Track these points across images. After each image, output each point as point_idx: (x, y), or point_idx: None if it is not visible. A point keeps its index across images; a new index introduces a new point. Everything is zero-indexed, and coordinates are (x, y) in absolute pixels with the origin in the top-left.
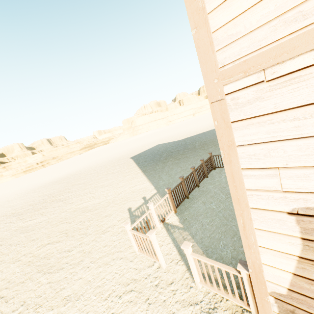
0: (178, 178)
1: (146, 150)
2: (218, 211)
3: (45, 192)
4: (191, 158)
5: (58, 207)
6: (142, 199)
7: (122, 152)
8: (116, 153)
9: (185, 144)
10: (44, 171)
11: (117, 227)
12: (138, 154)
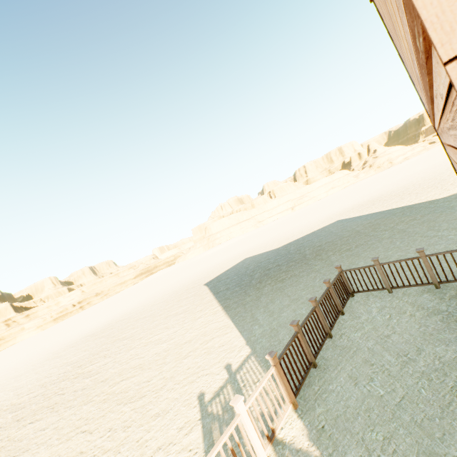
0: (287, 319)
1: (229, 270)
2: (394, 404)
3: (71, 356)
4: (302, 277)
5: (81, 390)
6: (224, 371)
7: (193, 276)
8: (184, 278)
9: (288, 253)
10: (81, 316)
11: (175, 451)
12: (216, 278)
